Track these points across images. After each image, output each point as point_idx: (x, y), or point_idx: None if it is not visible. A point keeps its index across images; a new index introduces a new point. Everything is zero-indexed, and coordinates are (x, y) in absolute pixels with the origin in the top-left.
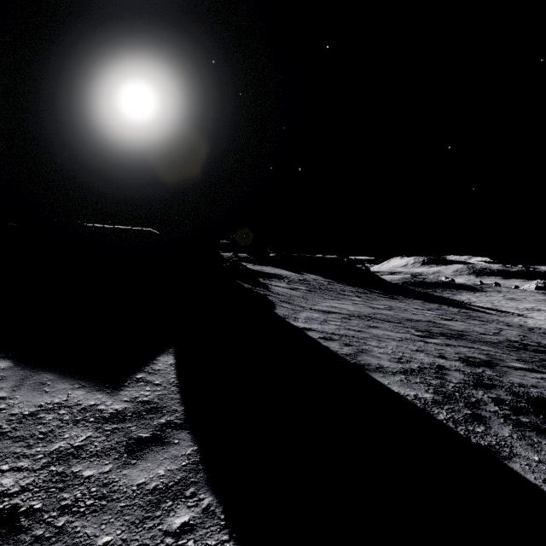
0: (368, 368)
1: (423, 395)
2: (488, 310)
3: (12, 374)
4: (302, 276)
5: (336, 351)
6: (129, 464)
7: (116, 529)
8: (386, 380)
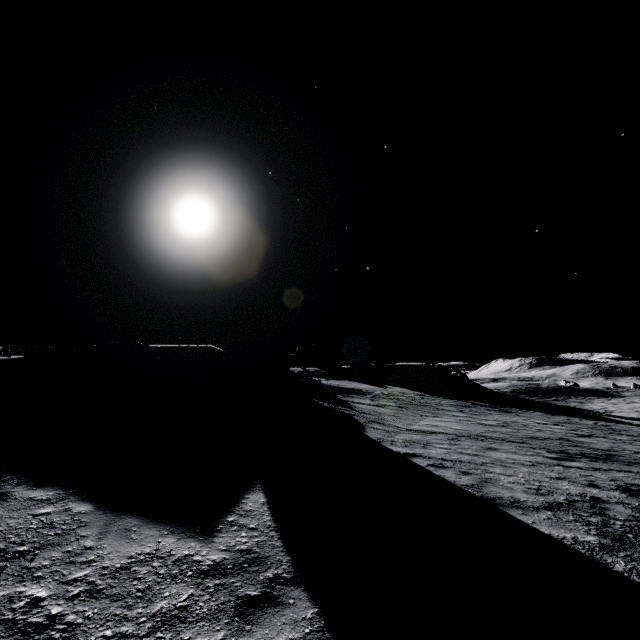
0: (500, 503)
1: (584, 538)
2: (634, 420)
3: (95, 520)
4: (386, 390)
5: (454, 482)
6: (243, 630)
7: None
8: (529, 519)
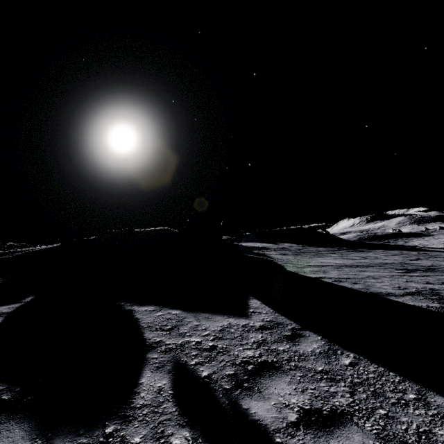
0: (382, 294)
1: (432, 305)
2: (442, 249)
3: (187, 315)
4: (280, 245)
5: (351, 288)
6: (296, 344)
7: (320, 365)
8: (400, 299)
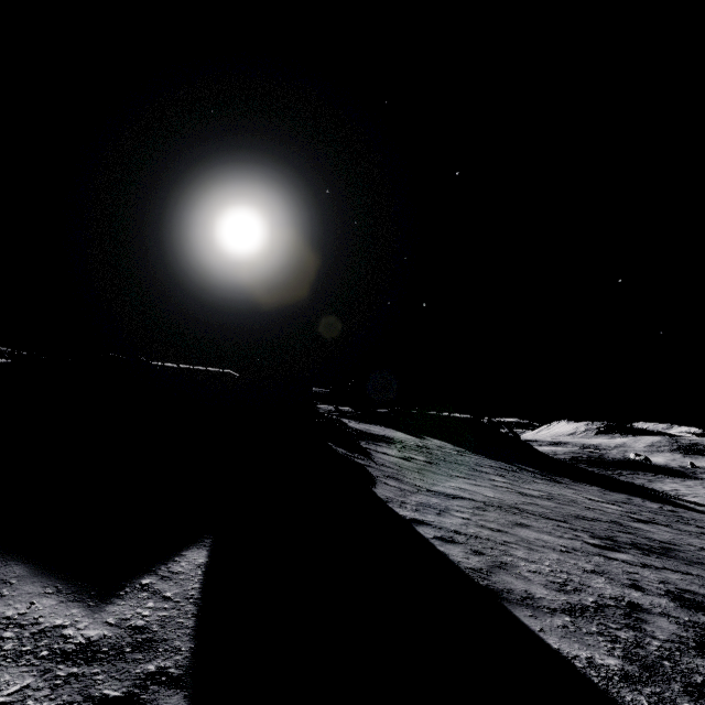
0: (507, 598)
1: (604, 660)
2: None
3: None
4: (422, 441)
5: (458, 563)
6: None
7: None
8: (538, 624)
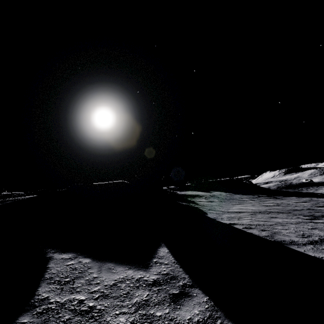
0: (285, 243)
1: None
2: None
3: (93, 265)
4: (211, 193)
5: (258, 235)
6: (177, 308)
7: None
8: (302, 249)
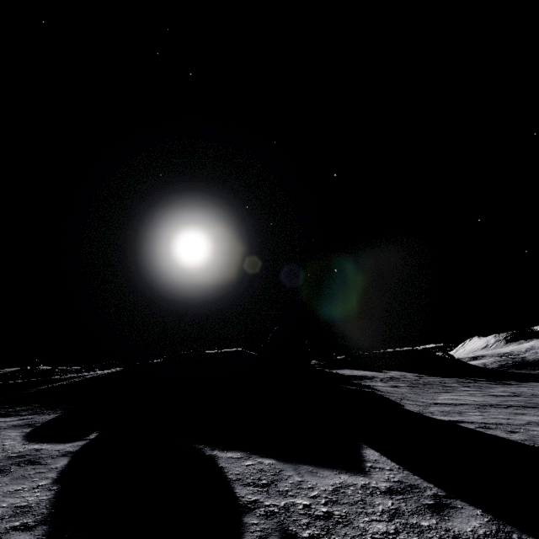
0: None
1: None
2: None
3: (284, 467)
4: (387, 374)
5: (508, 438)
6: (445, 519)
7: None
8: None
